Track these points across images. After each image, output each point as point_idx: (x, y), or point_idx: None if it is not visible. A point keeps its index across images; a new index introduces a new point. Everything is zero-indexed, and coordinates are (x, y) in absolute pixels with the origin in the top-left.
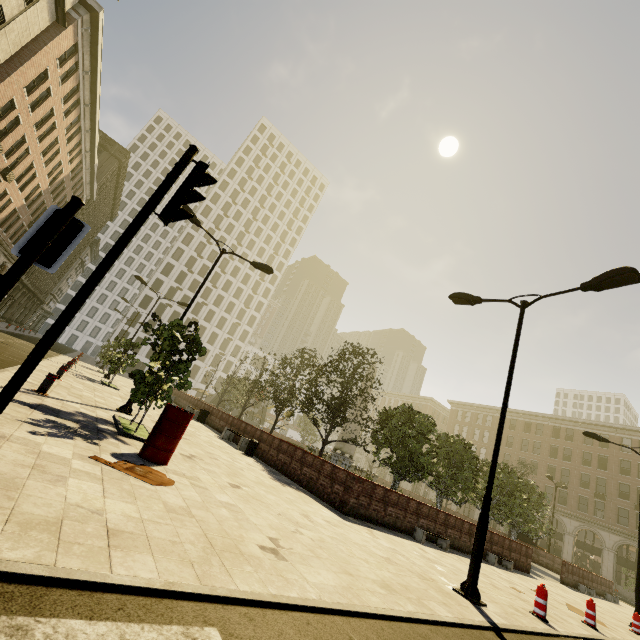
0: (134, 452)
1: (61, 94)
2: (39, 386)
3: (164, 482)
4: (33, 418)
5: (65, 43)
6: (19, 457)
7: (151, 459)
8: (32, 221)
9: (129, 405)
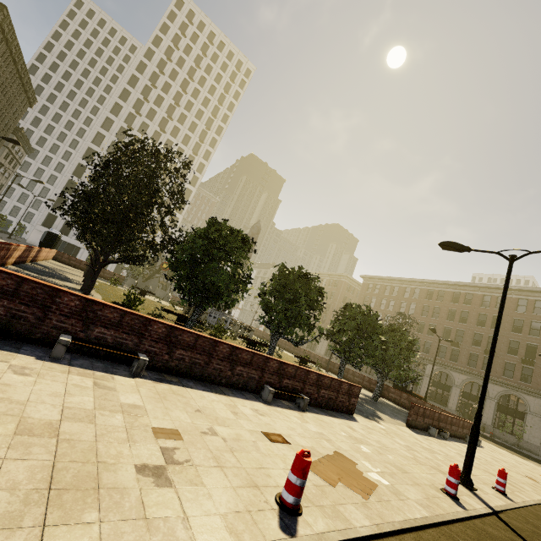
0: None
1: None
2: None
3: None
4: None
5: None
6: None
7: None
8: None
9: None
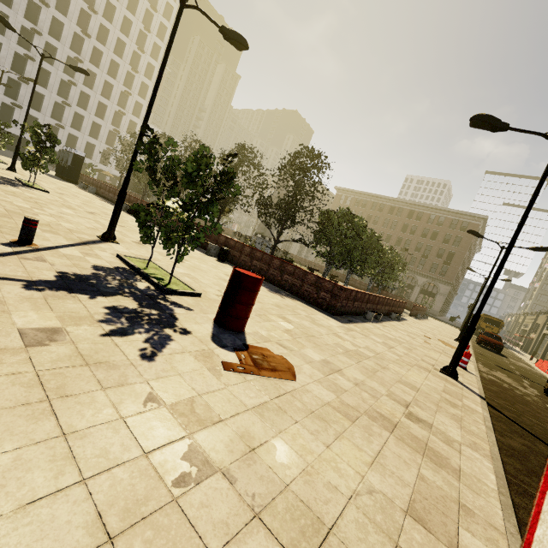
0: (210, 322)
1: None
2: (19, 236)
3: (287, 366)
4: (100, 317)
5: None
6: (220, 436)
7: (236, 329)
8: None
9: (112, 232)
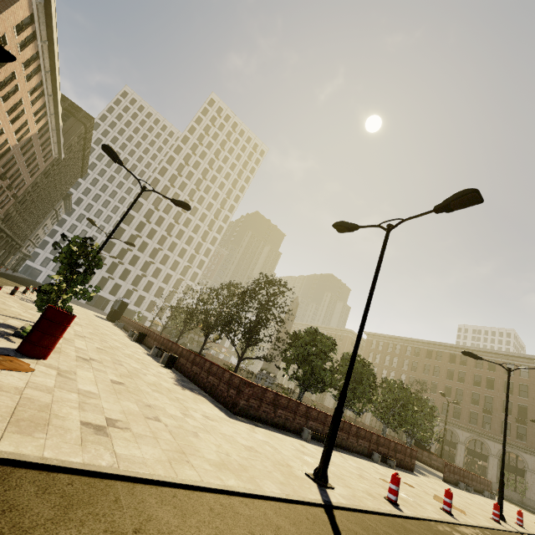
0: (13, 347)
1: (21, 60)
2: None
3: (18, 369)
4: None
5: (21, 13)
6: None
7: (26, 353)
8: (3, 173)
9: None
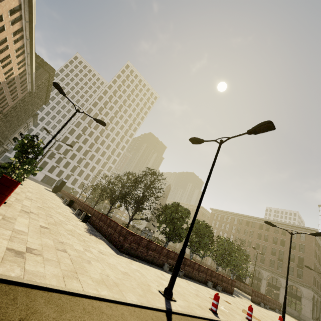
0: None
1: (11, 30)
2: None
3: None
4: None
5: (13, 3)
6: None
7: None
8: None
9: None
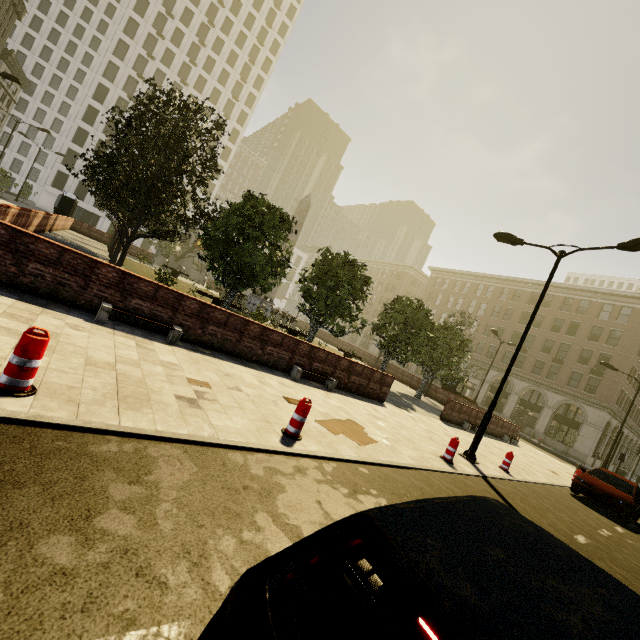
0: None
1: None
2: None
3: None
4: None
5: None
6: None
7: None
8: None
9: None
